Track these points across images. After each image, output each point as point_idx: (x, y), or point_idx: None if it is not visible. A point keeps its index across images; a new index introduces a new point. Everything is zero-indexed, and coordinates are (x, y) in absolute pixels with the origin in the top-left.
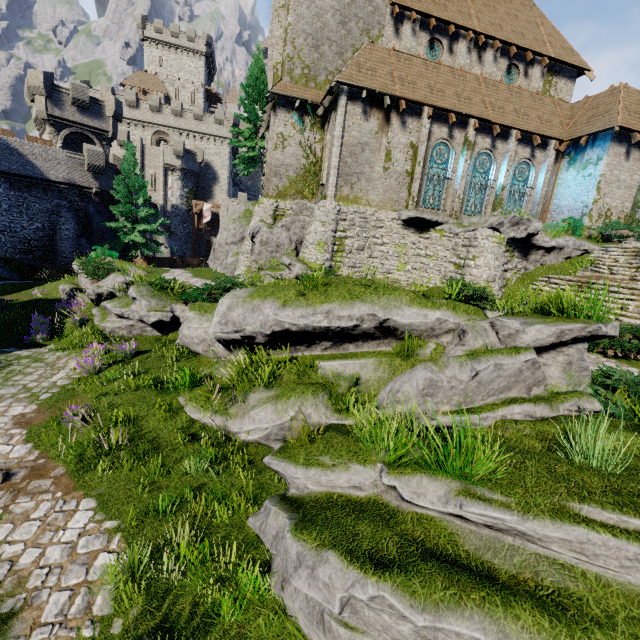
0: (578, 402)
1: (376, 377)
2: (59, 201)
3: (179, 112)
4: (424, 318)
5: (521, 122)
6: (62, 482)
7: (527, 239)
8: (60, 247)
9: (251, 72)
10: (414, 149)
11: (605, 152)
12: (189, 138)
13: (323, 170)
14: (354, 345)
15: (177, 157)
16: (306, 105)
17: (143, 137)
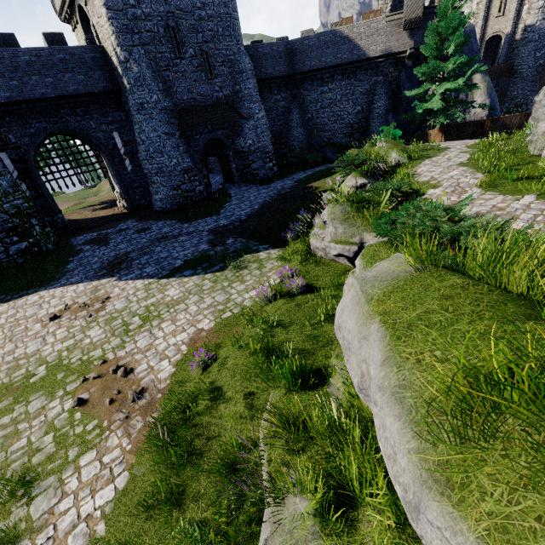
0: None
1: None
2: (376, 78)
3: None
4: None
5: None
6: (141, 433)
7: None
8: (371, 127)
9: None
10: None
11: None
12: None
13: None
14: None
15: None
16: None
17: None
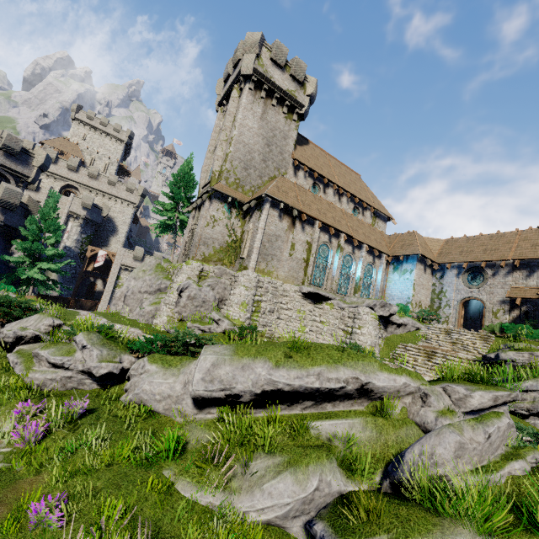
0: (534, 455)
1: (366, 437)
2: None
3: (95, 175)
4: (394, 382)
5: (368, 241)
6: None
7: (389, 317)
8: None
9: (181, 168)
10: (309, 245)
11: (414, 267)
12: (98, 196)
13: (245, 247)
14: (332, 404)
15: (84, 208)
16: (235, 201)
17: (52, 186)
